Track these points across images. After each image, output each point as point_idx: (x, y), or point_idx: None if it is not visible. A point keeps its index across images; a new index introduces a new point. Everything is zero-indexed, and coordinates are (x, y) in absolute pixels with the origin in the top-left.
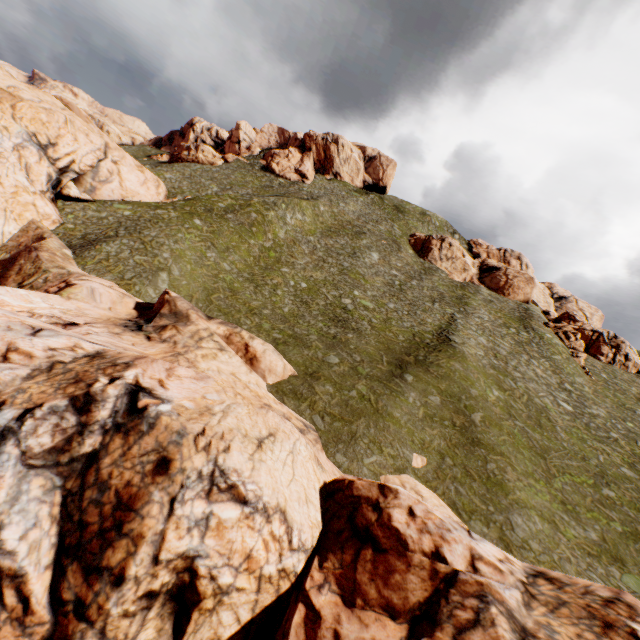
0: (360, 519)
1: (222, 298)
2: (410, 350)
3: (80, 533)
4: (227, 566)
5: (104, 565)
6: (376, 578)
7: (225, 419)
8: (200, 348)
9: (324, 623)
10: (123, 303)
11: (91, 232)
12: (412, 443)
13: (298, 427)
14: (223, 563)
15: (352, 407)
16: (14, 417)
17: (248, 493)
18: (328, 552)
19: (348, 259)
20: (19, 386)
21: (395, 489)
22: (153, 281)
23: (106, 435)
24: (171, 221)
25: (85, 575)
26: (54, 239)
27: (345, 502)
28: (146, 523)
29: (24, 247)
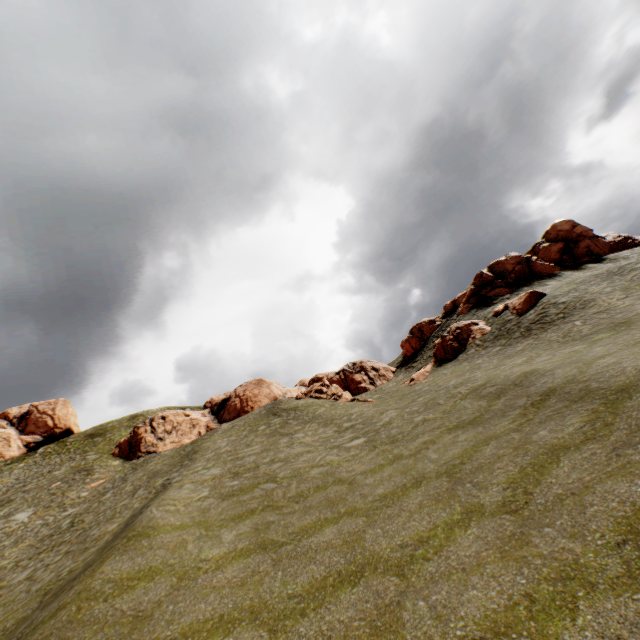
0: None
1: None
2: None
3: None
4: None
5: None
6: None
7: None
8: None
9: None
10: None
11: None
12: None
13: None
14: None
15: None
16: None
17: None
18: None
19: None
20: None
21: None
22: None
23: None
24: None
25: None
26: None
27: None
28: None
29: None
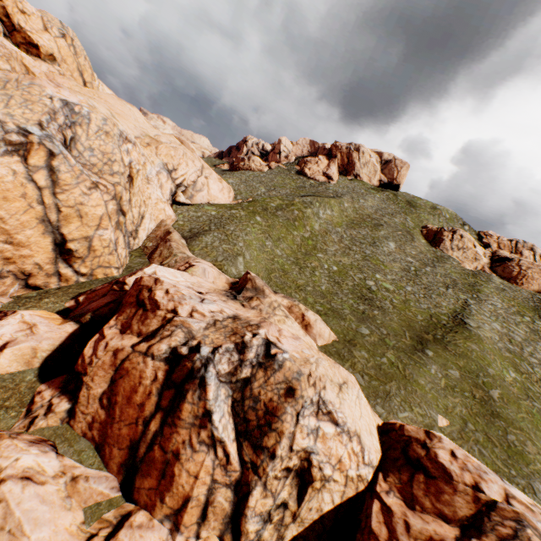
0: (411, 452)
1: (277, 276)
2: (428, 329)
3: (245, 424)
4: (328, 463)
5: (264, 445)
6: (429, 494)
7: (318, 368)
8: (275, 315)
9: (395, 514)
10: (220, 278)
11: (194, 227)
12: (437, 407)
13: None
14: (326, 460)
15: (384, 371)
16: (209, 351)
17: (338, 418)
18: (388, 471)
19: (369, 247)
20: (203, 333)
21: (438, 435)
22: (234, 263)
23: (253, 368)
24: (242, 218)
25: (253, 449)
26: (176, 233)
27: (398, 439)
28: (284, 425)
29: (159, 238)
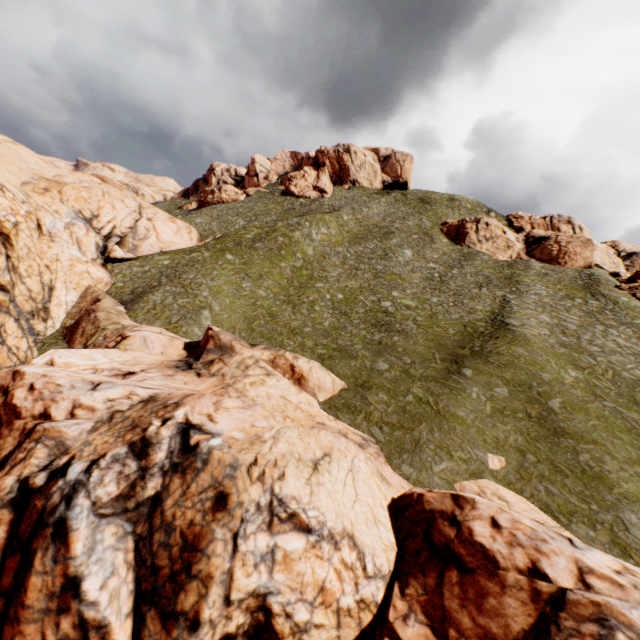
0: (437, 536)
1: (263, 324)
2: (463, 342)
3: (154, 578)
4: (301, 601)
5: (179, 610)
6: (467, 604)
7: (276, 445)
8: (247, 376)
9: None
10: (173, 346)
11: (138, 286)
12: (484, 443)
13: (356, 442)
14: (296, 598)
15: (410, 413)
16: (82, 470)
17: (310, 520)
18: (408, 576)
19: (380, 262)
20: (85, 439)
21: (471, 498)
22: (197, 320)
23: (165, 476)
24: (205, 261)
25: (163, 621)
26: (108, 299)
27: (417, 518)
28: (213, 562)
29: (85, 311)
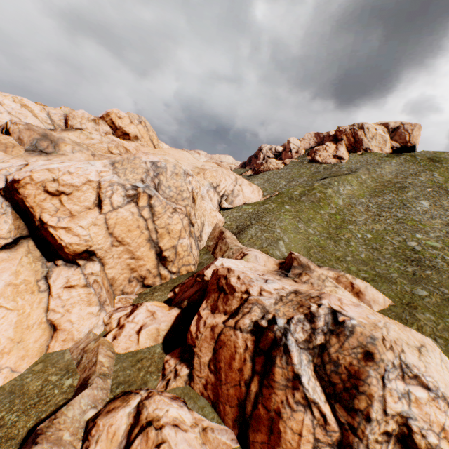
0: None
1: (316, 252)
2: None
3: (332, 387)
4: (430, 430)
5: (356, 407)
6: None
7: (389, 331)
8: (326, 286)
9: None
10: (268, 261)
11: (239, 224)
12: None
13: None
14: (427, 427)
15: None
16: (284, 322)
17: (428, 383)
18: None
19: (399, 210)
20: (274, 307)
21: None
22: (277, 247)
23: (325, 335)
24: (273, 210)
25: (346, 411)
26: (227, 231)
27: None
28: (371, 388)
29: (216, 237)
